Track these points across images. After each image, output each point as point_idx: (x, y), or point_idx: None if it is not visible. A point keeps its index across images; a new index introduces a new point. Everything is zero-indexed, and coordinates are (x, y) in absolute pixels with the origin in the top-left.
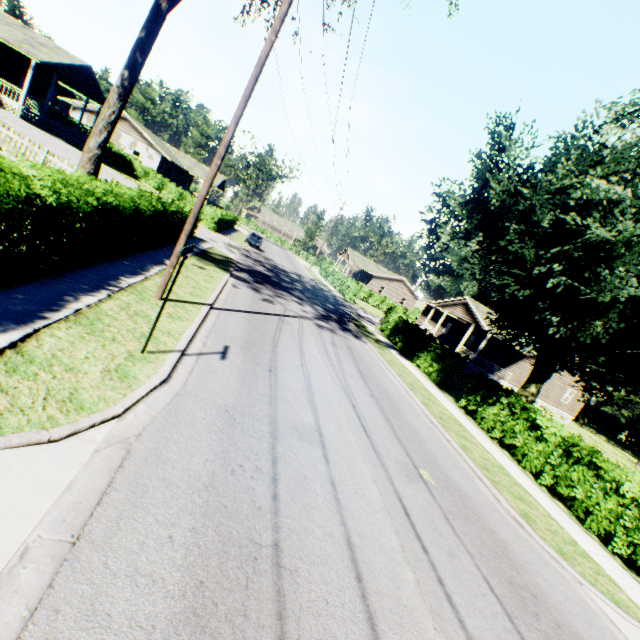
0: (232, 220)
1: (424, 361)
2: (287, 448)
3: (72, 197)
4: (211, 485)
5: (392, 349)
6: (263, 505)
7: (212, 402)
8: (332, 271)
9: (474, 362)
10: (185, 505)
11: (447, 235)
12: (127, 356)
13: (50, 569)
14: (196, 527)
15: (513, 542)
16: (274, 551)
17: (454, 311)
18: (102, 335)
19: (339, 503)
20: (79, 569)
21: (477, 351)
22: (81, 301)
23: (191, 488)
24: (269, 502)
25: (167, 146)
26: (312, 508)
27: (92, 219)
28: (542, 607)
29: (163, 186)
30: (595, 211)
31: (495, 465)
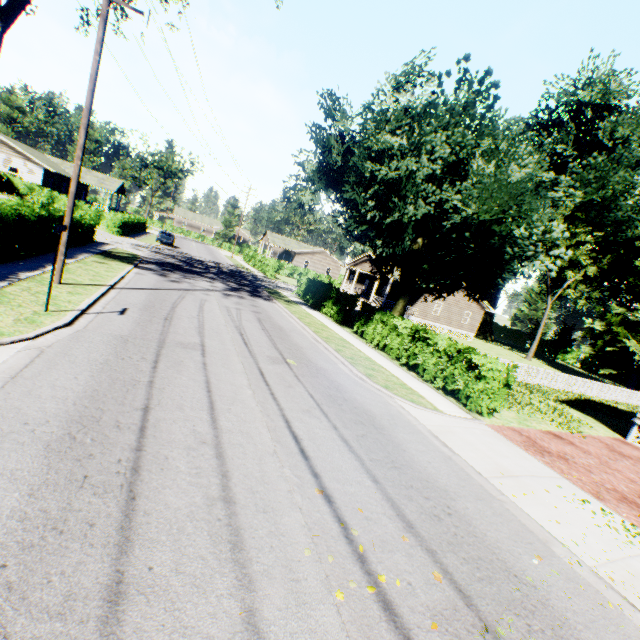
0: (139, 223)
1: (328, 308)
2: (171, 351)
3: None
4: (106, 363)
5: (303, 305)
6: (145, 370)
7: (109, 334)
8: (253, 255)
9: (385, 306)
10: (86, 369)
11: (307, 196)
12: (34, 313)
13: (1, 384)
14: (94, 375)
15: (348, 384)
16: (149, 383)
17: (364, 267)
18: (10, 304)
19: (207, 370)
20: (19, 384)
21: (385, 296)
22: None
23: (91, 364)
24: (150, 369)
25: (48, 157)
26: (183, 371)
27: None
28: (349, 403)
29: (53, 200)
30: (385, 158)
31: (363, 357)
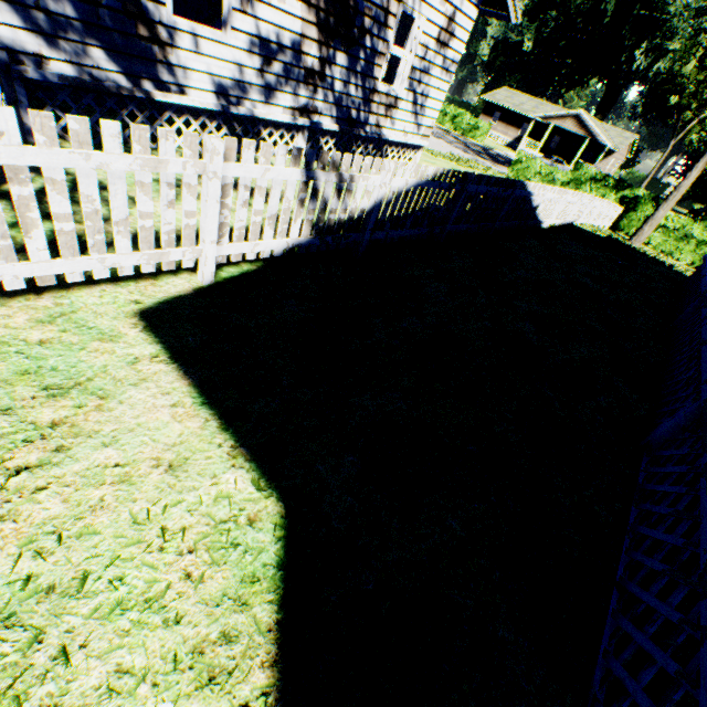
0: None
1: None
2: None
3: None
4: None
5: None
6: None
7: None
8: None
9: None
10: None
11: None
12: None
13: None
14: None
15: None
16: None
17: (563, 125)
18: None
19: None
20: None
21: (596, 164)
22: None
23: None
24: None
25: None
26: None
27: None
28: None
29: None
30: None
31: None
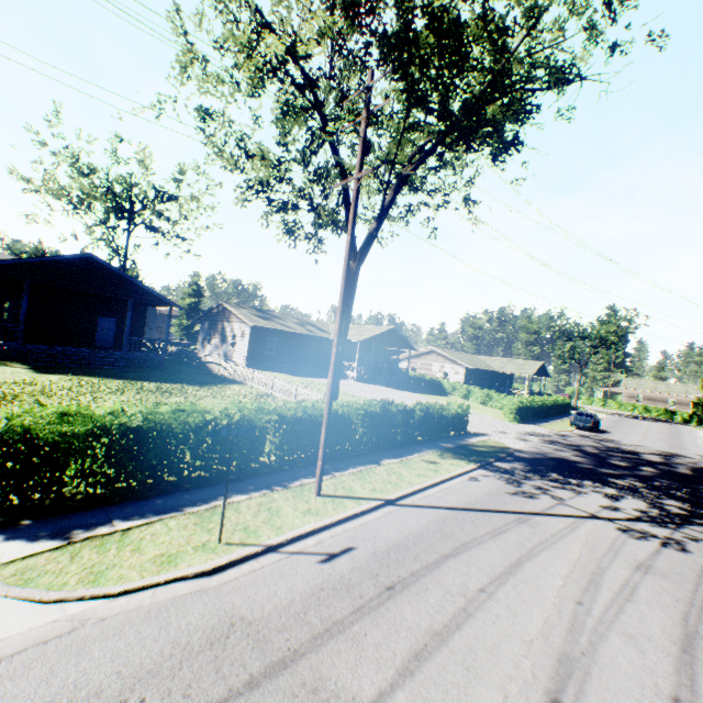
0: (551, 404)
1: None
2: None
3: (247, 417)
4: None
5: None
6: None
7: (230, 608)
8: None
9: None
10: None
11: None
12: (200, 544)
13: None
14: None
15: None
16: None
17: None
18: (205, 525)
19: None
20: None
21: None
22: (230, 498)
23: (56, 694)
24: None
25: (477, 357)
26: None
27: (277, 431)
28: None
29: (468, 393)
30: None
31: None
